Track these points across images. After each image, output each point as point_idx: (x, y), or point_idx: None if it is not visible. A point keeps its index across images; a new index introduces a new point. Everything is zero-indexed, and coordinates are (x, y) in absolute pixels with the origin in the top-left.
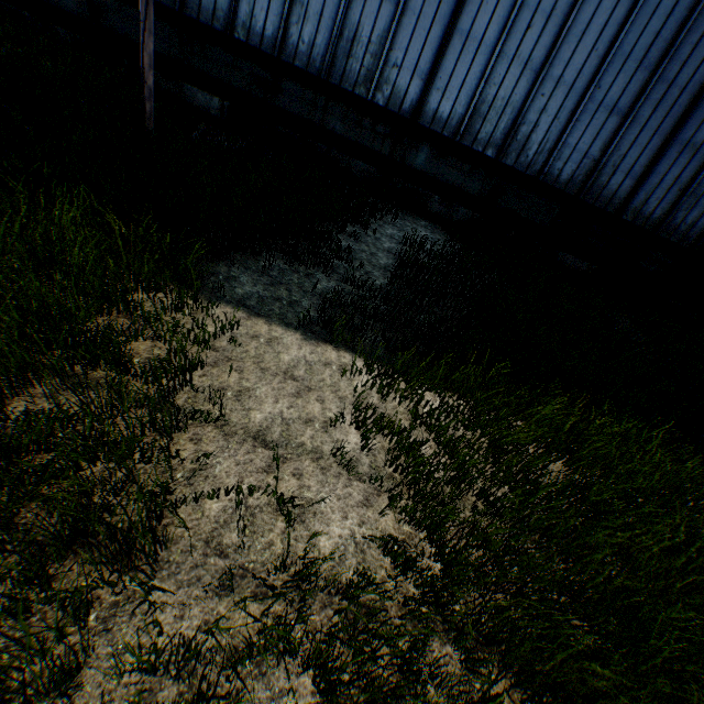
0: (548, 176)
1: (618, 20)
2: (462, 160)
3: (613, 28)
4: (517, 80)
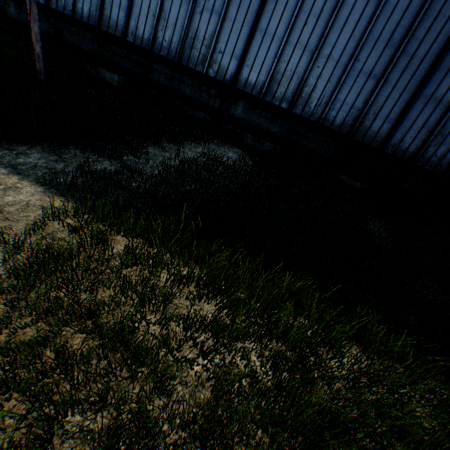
0: (326, 121)
1: (368, 16)
2: (266, 110)
3: (365, 21)
4: (300, 58)
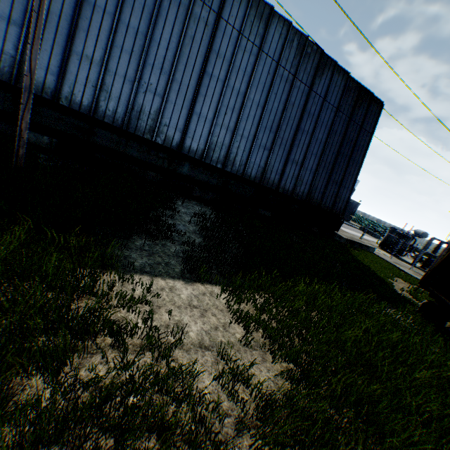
0: (246, 175)
1: (259, 114)
2: (206, 169)
3: (258, 116)
4: (225, 134)
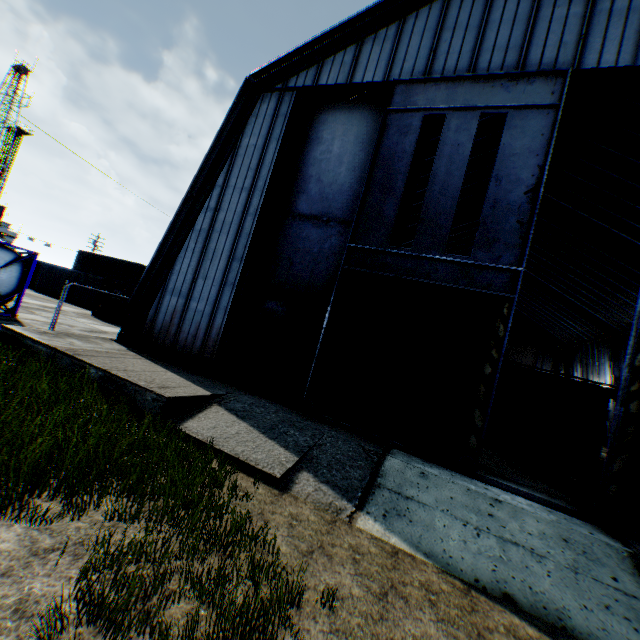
0: None
1: None
2: None
3: None
4: None
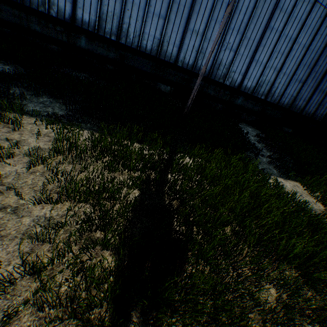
0: (280, 103)
1: (302, 54)
2: (253, 100)
3: (300, 57)
4: (272, 74)
